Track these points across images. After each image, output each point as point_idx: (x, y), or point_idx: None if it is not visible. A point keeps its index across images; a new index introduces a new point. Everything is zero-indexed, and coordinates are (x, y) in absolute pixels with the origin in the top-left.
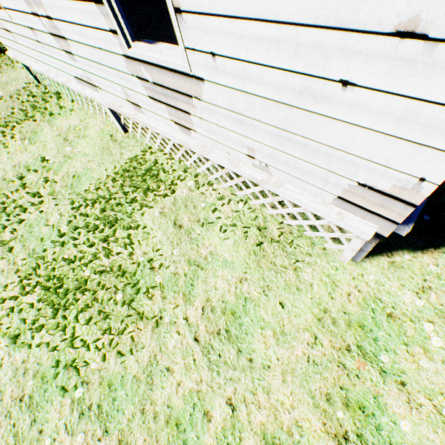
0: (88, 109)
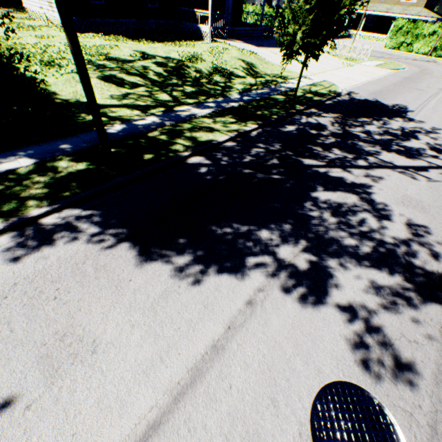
0: (43, 22)
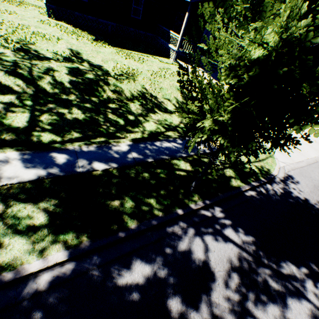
0: None
